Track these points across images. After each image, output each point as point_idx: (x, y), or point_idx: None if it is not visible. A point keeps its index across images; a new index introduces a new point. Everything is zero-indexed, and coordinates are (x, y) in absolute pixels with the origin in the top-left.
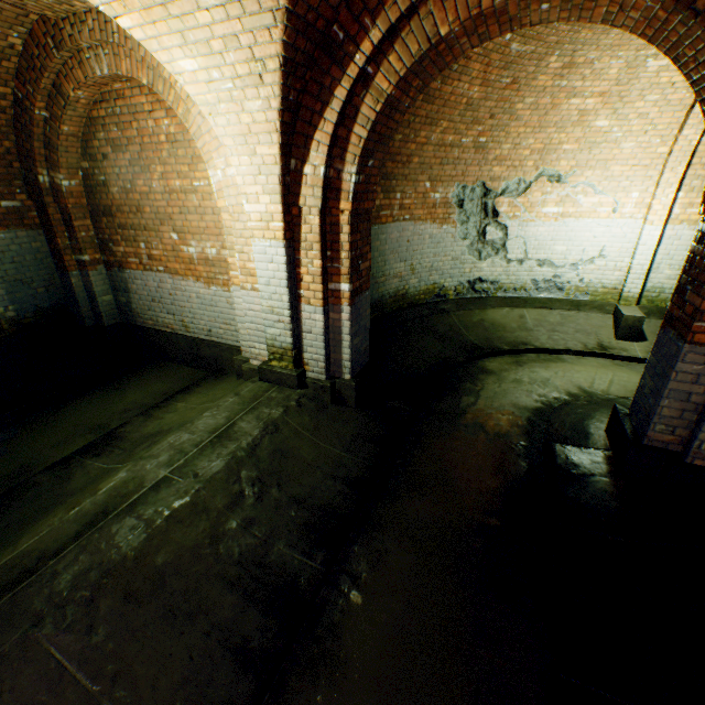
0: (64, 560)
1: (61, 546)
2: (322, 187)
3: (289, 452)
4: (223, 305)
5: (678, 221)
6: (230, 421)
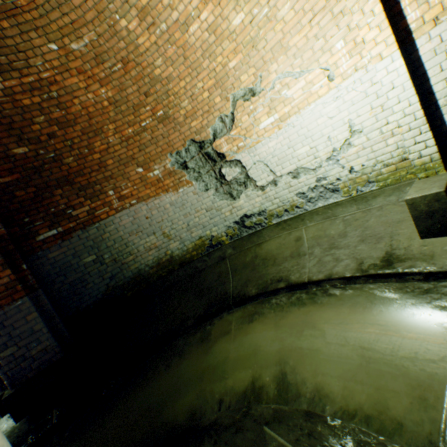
0: None
1: None
2: None
3: None
4: None
5: (429, 24)
6: None
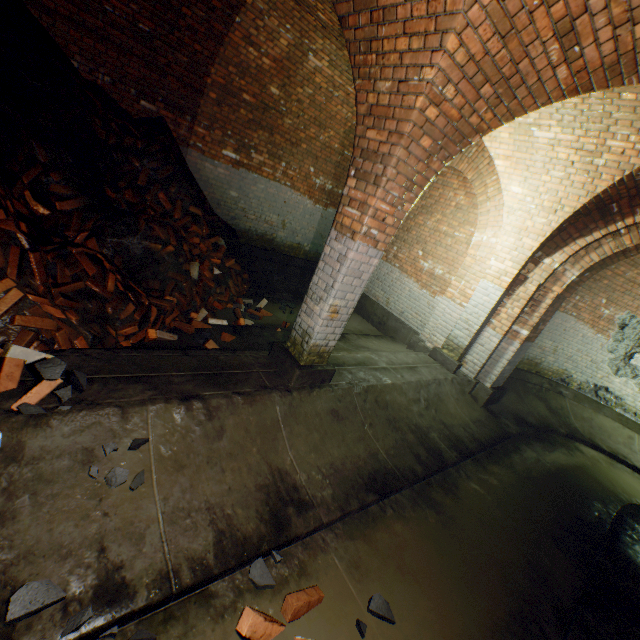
0: (353, 370)
1: (350, 364)
2: (549, 273)
3: (442, 399)
4: (422, 303)
5: None
6: (415, 364)
